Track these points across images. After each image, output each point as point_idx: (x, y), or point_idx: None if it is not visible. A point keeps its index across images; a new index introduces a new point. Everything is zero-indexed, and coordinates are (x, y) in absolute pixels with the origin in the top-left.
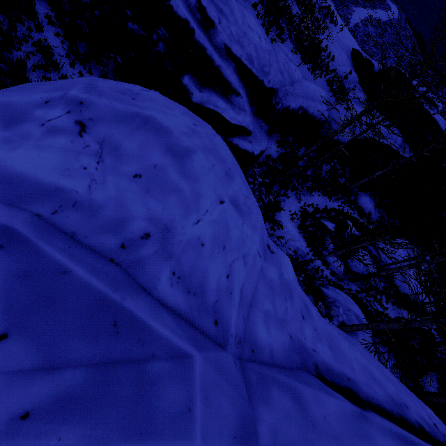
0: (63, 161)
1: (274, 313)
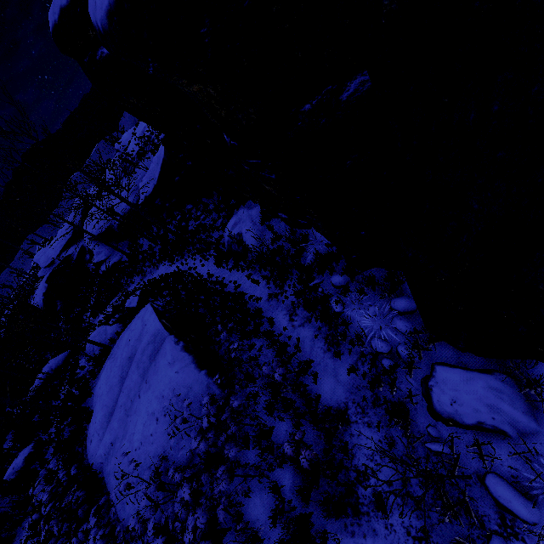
0: None
1: None
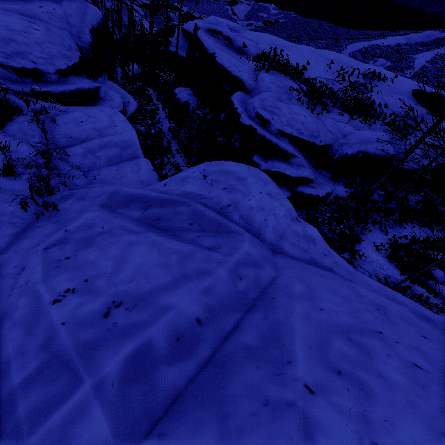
0: (200, 187)
1: (299, 246)
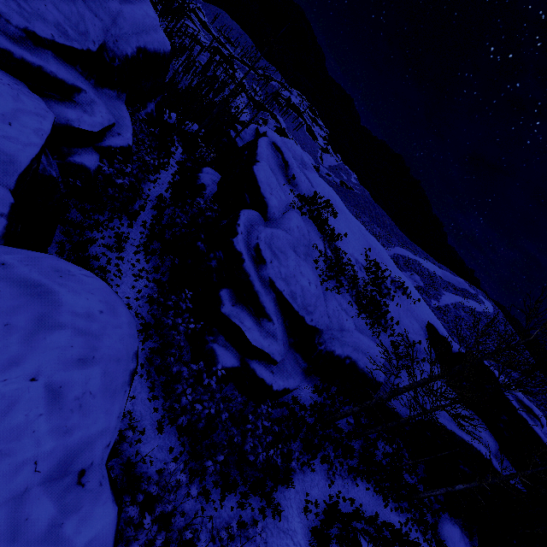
0: None
1: None
